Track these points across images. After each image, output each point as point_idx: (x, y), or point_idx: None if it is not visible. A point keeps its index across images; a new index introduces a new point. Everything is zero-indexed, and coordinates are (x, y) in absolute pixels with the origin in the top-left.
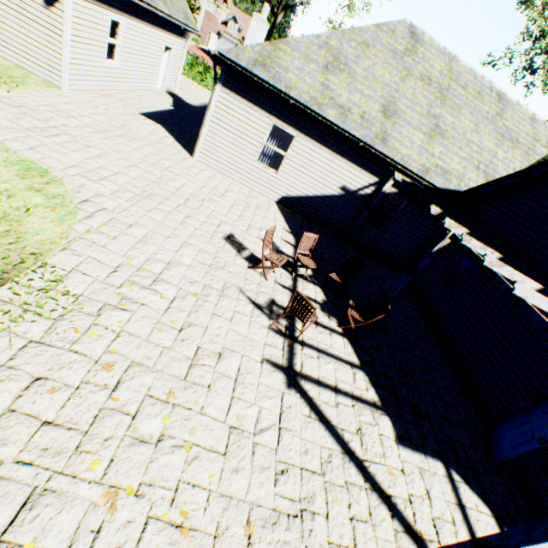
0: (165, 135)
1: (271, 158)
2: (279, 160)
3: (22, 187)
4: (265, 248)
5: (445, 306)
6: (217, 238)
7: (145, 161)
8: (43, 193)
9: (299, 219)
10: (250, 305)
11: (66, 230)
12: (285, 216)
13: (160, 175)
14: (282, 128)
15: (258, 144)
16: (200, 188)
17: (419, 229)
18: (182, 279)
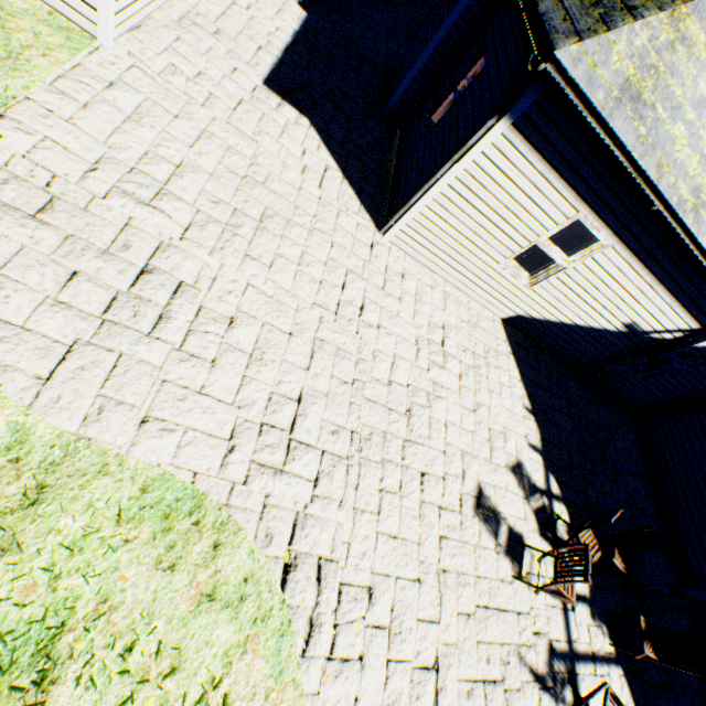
0: (323, 161)
1: (526, 254)
2: (541, 261)
3: (182, 609)
4: (559, 575)
5: (702, 526)
6: (466, 518)
7: (324, 307)
8: (221, 599)
9: (531, 355)
10: (534, 686)
11: (293, 705)
12: (517, 358)
13: (356, 348)
14: (590, 228)
15: (523, 240)
16: (414, 353)
17: (702, 385)
18: (460, 698)
